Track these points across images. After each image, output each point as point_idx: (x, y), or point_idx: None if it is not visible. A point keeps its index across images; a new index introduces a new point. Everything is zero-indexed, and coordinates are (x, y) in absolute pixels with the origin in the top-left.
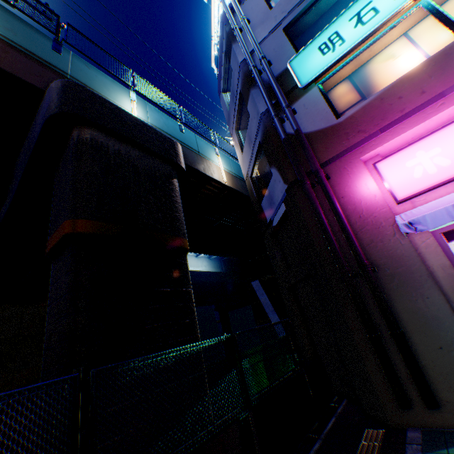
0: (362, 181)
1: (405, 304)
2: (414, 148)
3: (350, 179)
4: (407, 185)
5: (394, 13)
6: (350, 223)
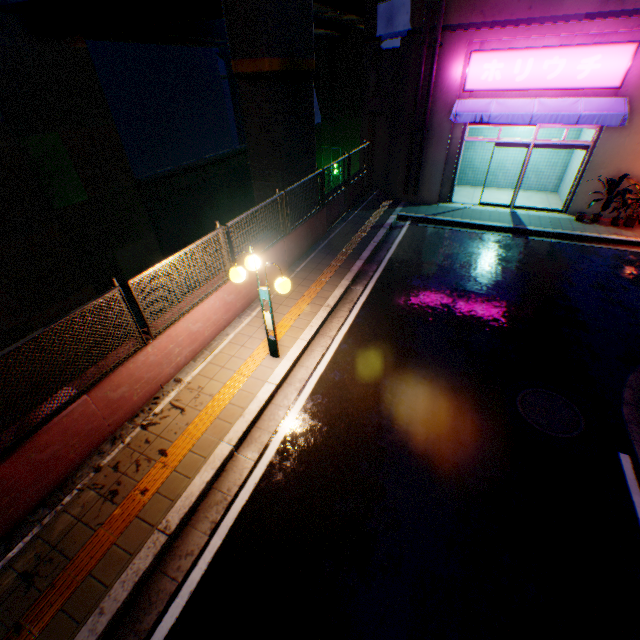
0: (456, 65)
1: (430, 154)
2: (495, 56)
3: (452, 57)
4: (474, 83)
5: None
6: (433, 95)
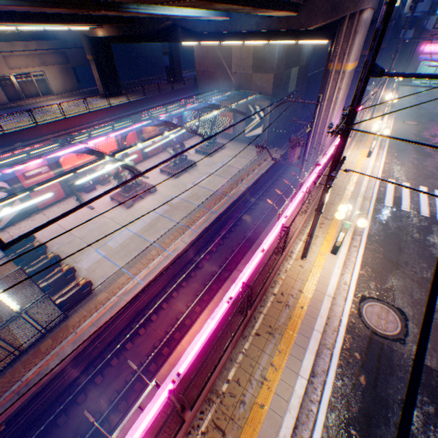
0: (421, 47)
1: (408, 69)
2: (432, 45)
3: (421, 45)
4: (425, 51)
5: None
6: (413, 54)
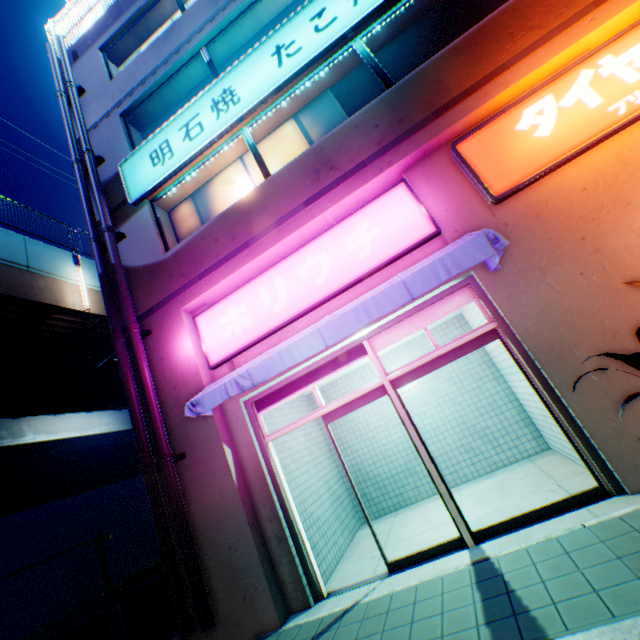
0: (181, 340)
1: (207, 497)
2: (228, 303)
3: (171, 335)
4: (220, 347)
5: (216, 137)
6: (167, 395)
